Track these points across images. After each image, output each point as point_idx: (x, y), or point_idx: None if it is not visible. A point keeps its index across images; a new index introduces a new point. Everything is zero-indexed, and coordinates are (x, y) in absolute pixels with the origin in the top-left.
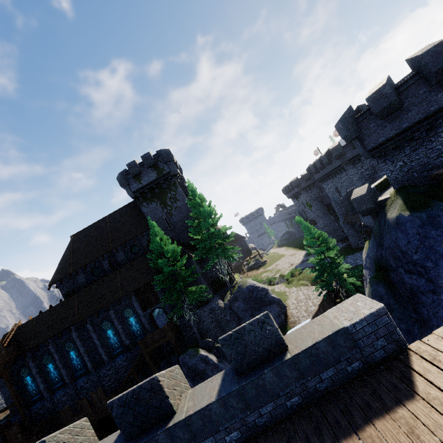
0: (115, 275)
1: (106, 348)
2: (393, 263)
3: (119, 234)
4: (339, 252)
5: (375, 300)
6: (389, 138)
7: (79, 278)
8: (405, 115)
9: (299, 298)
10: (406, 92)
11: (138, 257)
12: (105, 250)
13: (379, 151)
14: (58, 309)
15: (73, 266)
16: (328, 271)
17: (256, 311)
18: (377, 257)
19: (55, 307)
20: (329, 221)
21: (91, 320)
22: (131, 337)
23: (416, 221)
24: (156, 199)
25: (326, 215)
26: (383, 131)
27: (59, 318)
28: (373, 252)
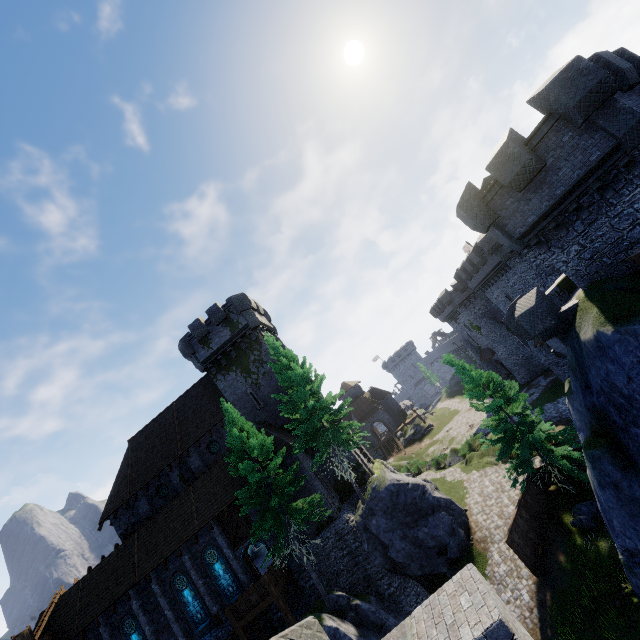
0: (188, 493)
1: (185, 623)
2: (617, 418)
3: (190, 428)
4: (543, 395)
5: (489, 595)
6: (541, 214)
7: (140, 505)
8: (555, 176)
9: (485, 491)
10: (543, 144)
11: (219, 458)
12: (172, 456)
13: (534, 236)
14: (112, 562)
15: (130, 488)
16: (519, 439)
17: (411, 529)
18: (588, 408)
19: (107, 559)
20: (514, 345)
21: (157, 576)
22: (219, 598)
23: (629, 341)
24: (234, 367)
25: (506, 338)
26: (530, 207)
27: (113, 578)
28: (579, 401)
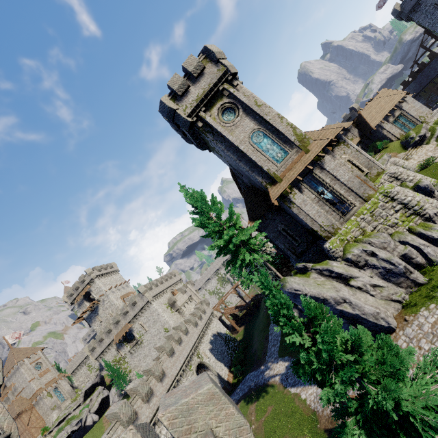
0: None
1: None
2: None
3: None
4: None
5: None
6: None
7: None
8: None
9: None
10: None
11: None
12: None
13: None
14: None
15: None
16: None
17: None
18: None
19: None
20: None
21: None
22: None
23: None
24: (212, 149)
25: None
26: None
27: None
28: None
